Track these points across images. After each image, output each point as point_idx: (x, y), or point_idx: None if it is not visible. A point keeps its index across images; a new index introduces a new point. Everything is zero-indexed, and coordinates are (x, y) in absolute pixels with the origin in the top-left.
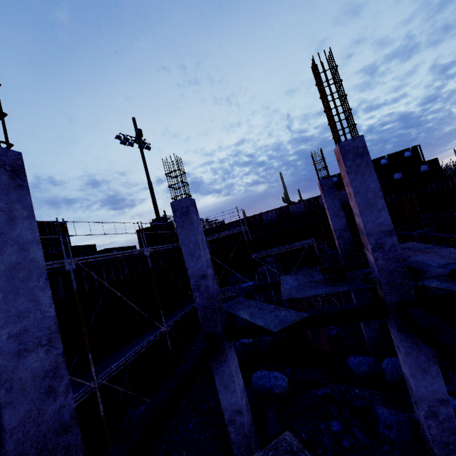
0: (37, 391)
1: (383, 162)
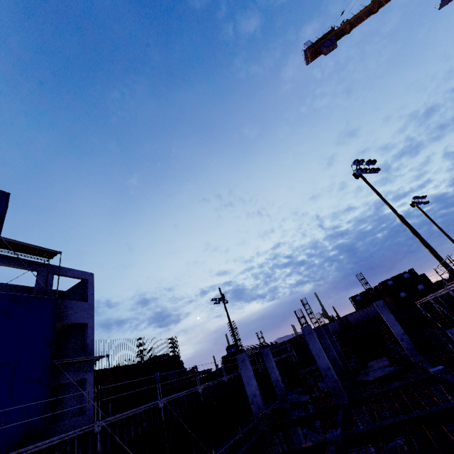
0: (259, 397)
1: (390, 283)
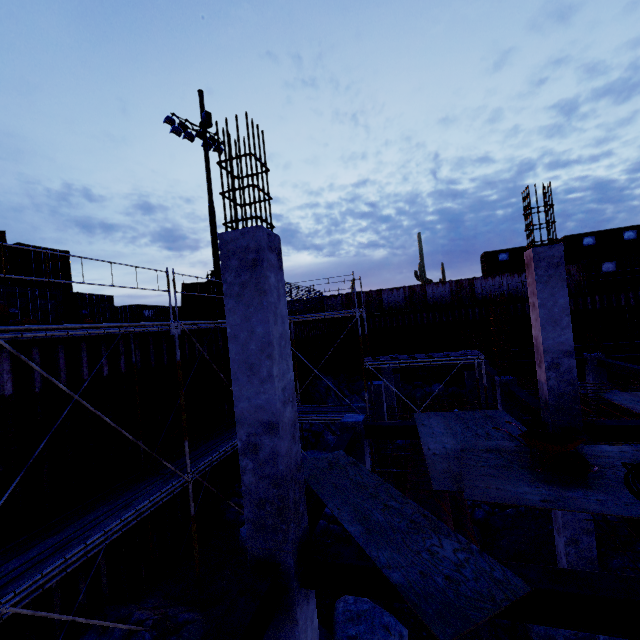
0: None
1: (587, 242)
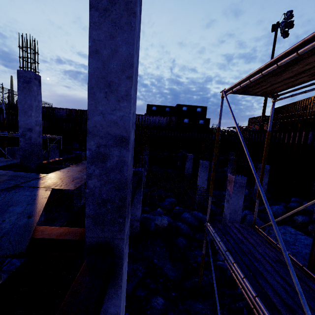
0: None
1: (184, 109)
